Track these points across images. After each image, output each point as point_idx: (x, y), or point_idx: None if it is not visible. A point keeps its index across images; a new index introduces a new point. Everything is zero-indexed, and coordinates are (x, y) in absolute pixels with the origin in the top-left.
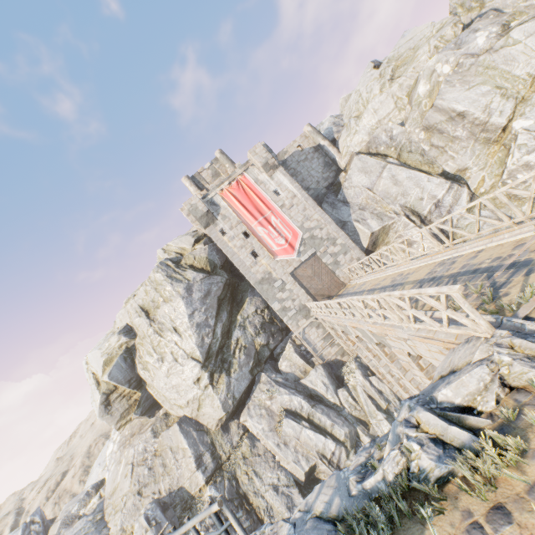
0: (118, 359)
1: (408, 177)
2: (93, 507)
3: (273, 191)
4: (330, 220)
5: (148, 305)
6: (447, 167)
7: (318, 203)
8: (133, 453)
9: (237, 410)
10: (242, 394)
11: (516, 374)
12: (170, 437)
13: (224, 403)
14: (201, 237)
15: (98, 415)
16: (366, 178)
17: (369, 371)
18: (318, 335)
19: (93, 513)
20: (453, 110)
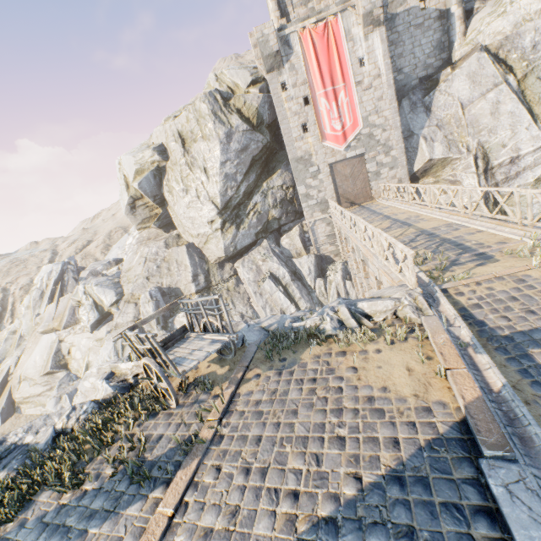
0: (149, 173)
1: (511, 112)
2: (113, 273)
3: (359, 58)
4: (399, 124)
5: (186, 134)
6: None
7: (399, 96)
8: (147, 251)
9: (235, 257)
10: (242, 247)
11: (403, 312)
12: (178, 253)
13: (226, 248)
14: (260, 80)
15: (124, 212)
16: (469, 90)
17: (349, 276)
18: (325, 231)
19: (112, 276)
20: None
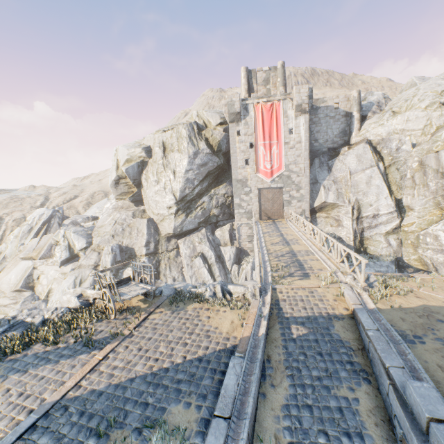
0: (135, 163)
1: (377, 185)
2: (88, 226)
3: (289, 129)
4: (308, 174)
5: (168, 145)
6: (405, 199)
7: (314, 155)
8: (118, 217)
9: (180, 235)
10: (187, 230)
11: (247, 295)
12: (140, 223)
13: (175, 228)
14: (225, 123)
15: (110, 185)
16: (355, 164)
17: None
18: (247, 232)
19: (87, 228)
20: (442, 167)
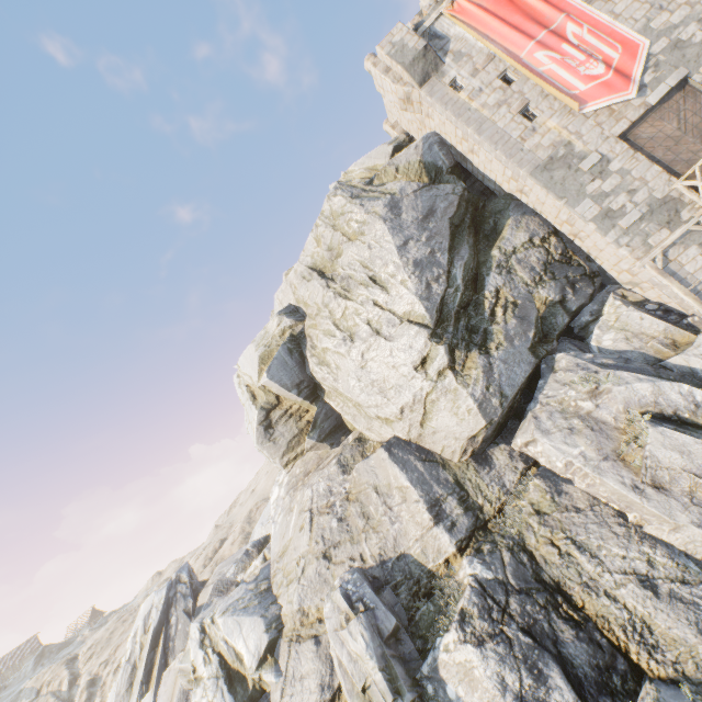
0: (279, 349)
1: None
2: (254, 573)
3: None
4: None
5: (321, 261)
6: None
7: None
8: (310, 495)
9: (503, 427)
10: (516, 390)
11: None
12: (373, 471)
13: (482, 403)
14: (404, 144)
15: (255, 442)
16: None
17: None
18: None
19: (254, 581)
20: None
